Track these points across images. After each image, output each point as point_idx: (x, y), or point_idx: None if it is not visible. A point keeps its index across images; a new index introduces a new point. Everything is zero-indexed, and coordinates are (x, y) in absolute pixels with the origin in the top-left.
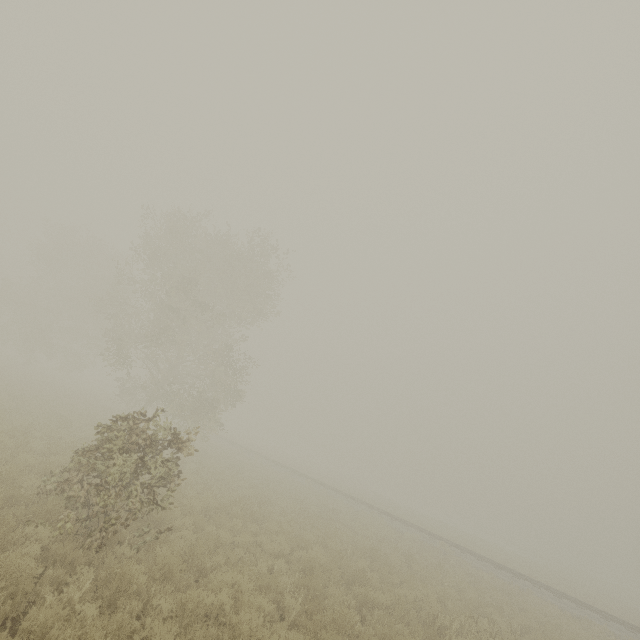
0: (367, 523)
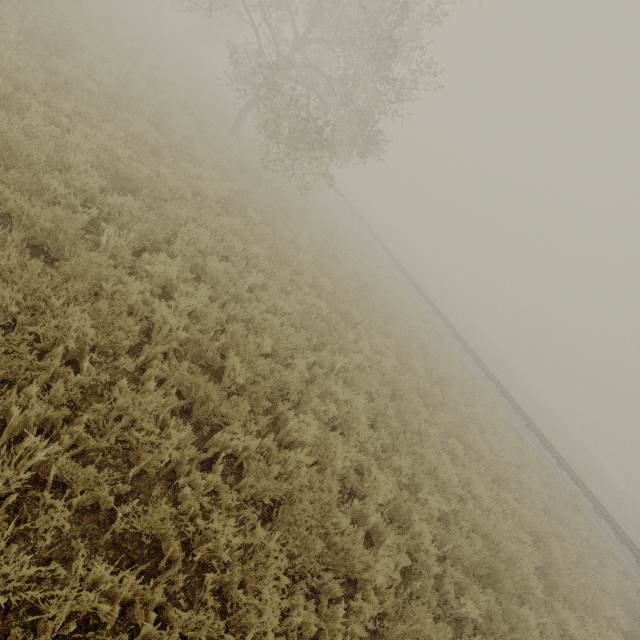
0: (487, 425)
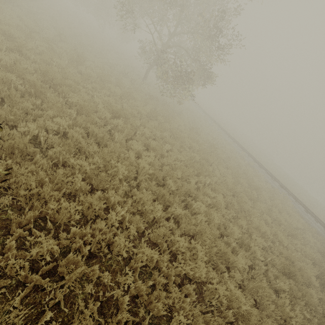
0: (282, 209)
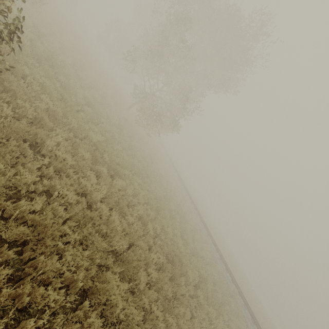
0: (197, 240)
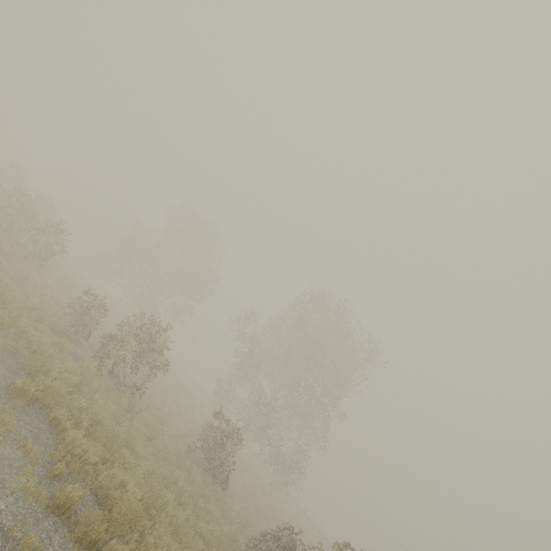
0: None
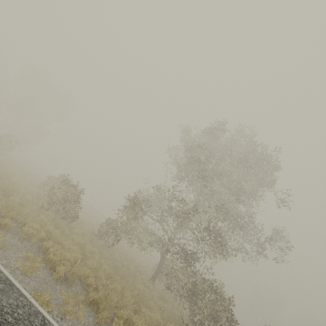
0: None
